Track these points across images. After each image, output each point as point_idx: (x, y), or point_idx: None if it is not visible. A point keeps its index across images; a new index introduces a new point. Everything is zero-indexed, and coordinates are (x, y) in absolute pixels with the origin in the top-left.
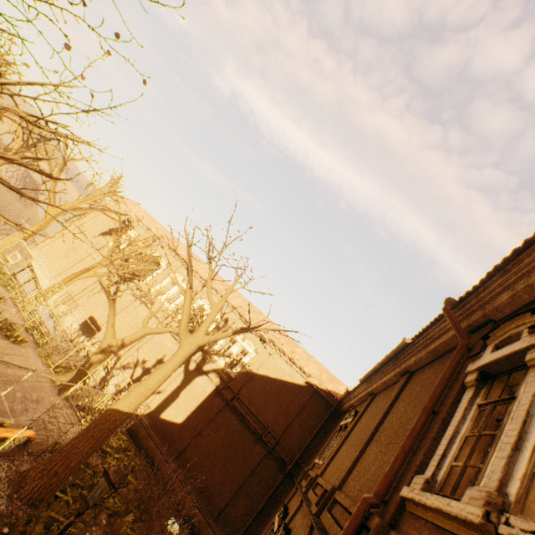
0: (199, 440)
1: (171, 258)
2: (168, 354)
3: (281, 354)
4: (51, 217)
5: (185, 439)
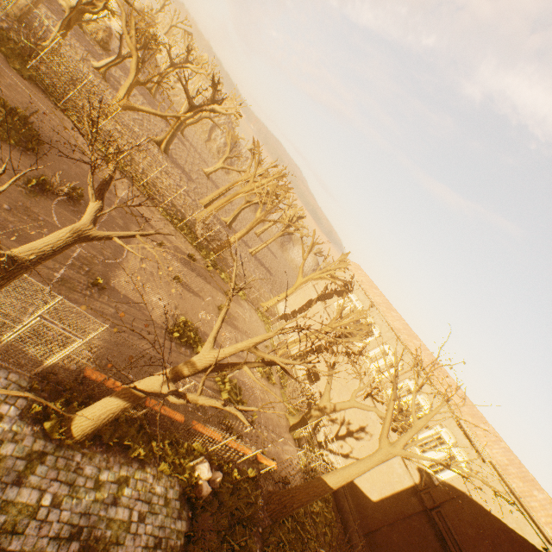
0: (389, 531)
1: (384, 327)
2: (370, 424)
3: (506, 487)
4: (298, 284)
5: (376, 520)
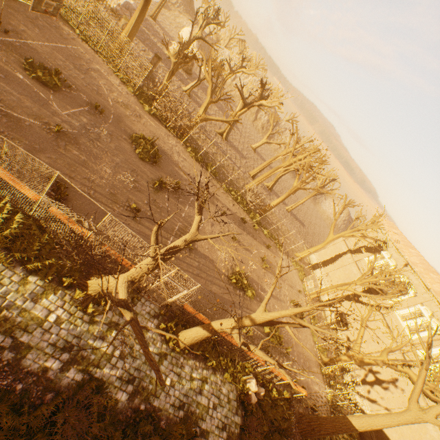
0: None
1: (420, 288)
2: (400, 379)
3: None
4: (329, 240)
5: None
